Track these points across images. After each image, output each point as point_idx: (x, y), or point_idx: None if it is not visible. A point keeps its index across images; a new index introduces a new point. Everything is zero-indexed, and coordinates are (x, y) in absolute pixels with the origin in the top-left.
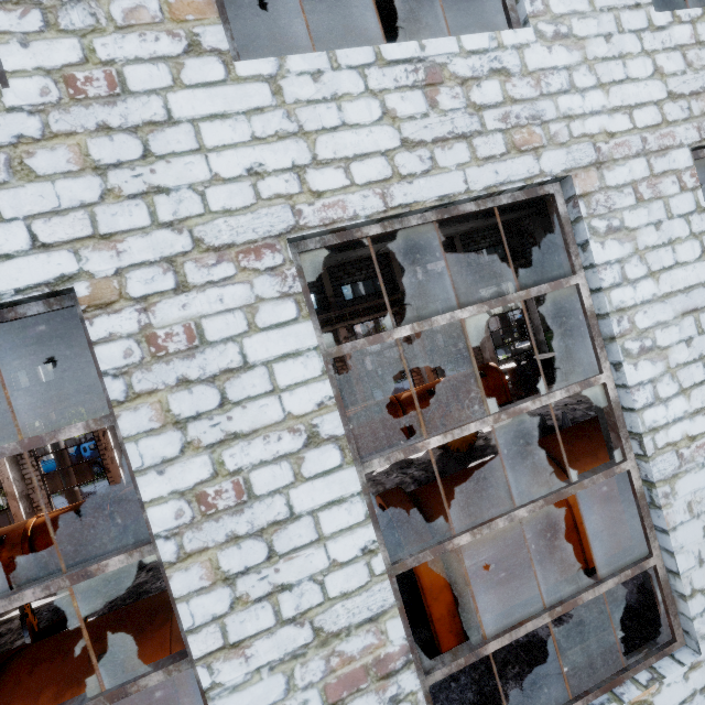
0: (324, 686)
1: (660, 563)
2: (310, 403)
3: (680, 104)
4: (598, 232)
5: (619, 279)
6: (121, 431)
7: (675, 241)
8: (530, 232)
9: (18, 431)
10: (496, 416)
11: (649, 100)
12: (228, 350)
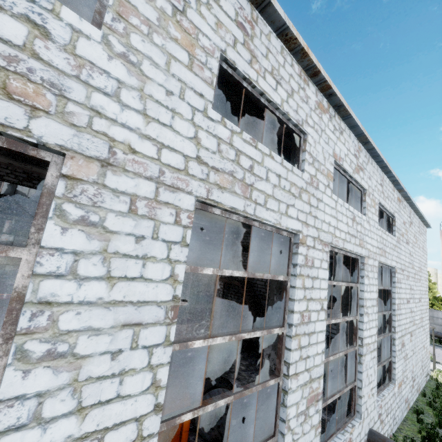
0: None
1: None
2: None
3: (203, 168)
4: (67, 217)
5: (65, 270)
6: None
7: (150, 258)
8: (207, 228)
9: None
10: None
11: (180, 151)
12: None
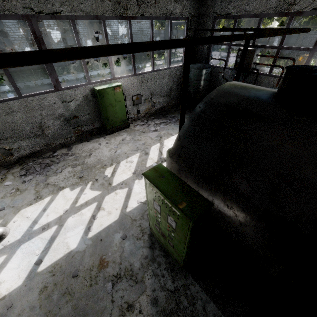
0: None
1: (15, 49)
2: None
3: None
4: None
5: None
6: None
7: None
8: None
9: None
10: None
11: None
12: None
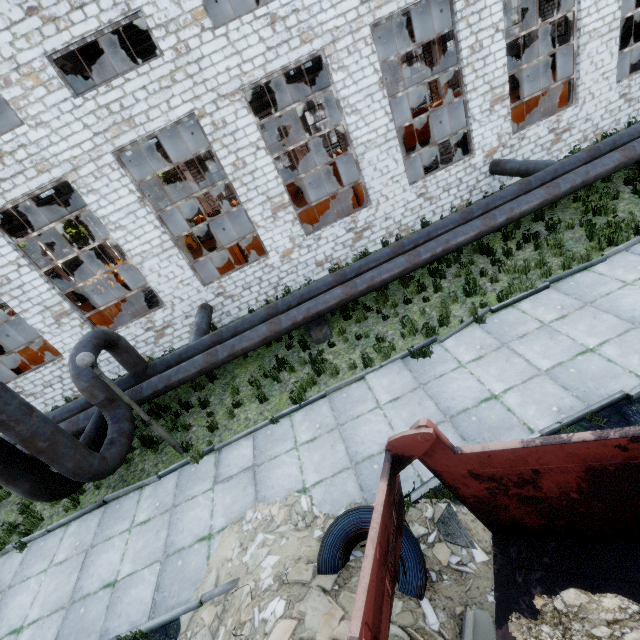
0: (490, 102)
1: (575, 77)
2: (498, 19)
3: None
4: None
5: None
6: (459, 29)
7: None
8: None
9: (189, 161)
10: (540, 25)
11: None
12: (482, 3)
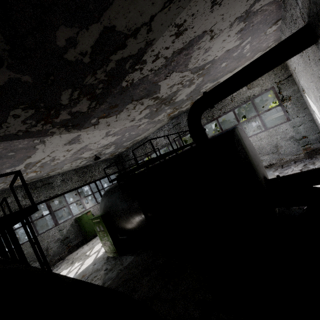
0: None
1: (19, 236)
2: None
3: None
4: None
5: None
6: None
7: None
8: None
9: None
10: None
11: None
12: None
